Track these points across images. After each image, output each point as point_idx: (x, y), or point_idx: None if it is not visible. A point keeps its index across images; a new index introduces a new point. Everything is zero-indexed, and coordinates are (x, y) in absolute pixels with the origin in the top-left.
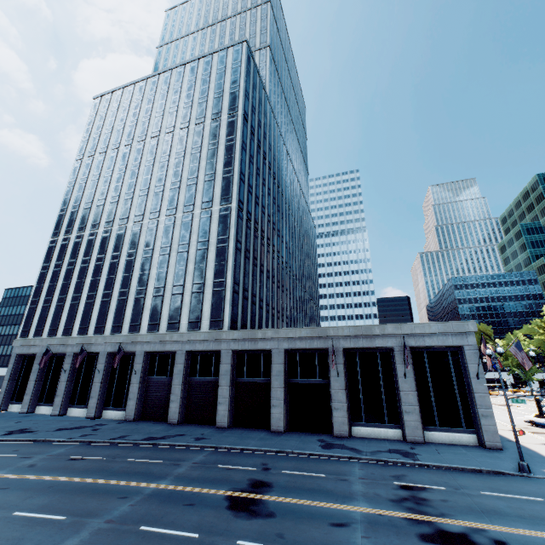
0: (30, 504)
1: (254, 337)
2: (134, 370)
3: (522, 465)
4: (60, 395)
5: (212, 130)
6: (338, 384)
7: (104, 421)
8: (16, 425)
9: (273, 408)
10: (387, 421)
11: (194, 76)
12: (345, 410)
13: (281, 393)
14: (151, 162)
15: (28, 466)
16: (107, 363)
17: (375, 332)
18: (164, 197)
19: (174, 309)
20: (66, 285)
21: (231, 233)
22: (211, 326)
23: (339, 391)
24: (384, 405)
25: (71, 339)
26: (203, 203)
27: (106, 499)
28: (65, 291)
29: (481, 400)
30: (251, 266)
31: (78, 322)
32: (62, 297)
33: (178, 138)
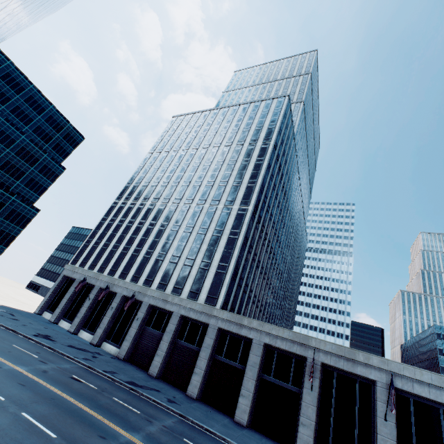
0: (35, 409)
1: (240, 322)
2: (137, 316)
3: None
4: (79, 317)
5: (248, 151)
6: (310, 398)
7: (102, 352)
8: (44, 330)
9: (241, 397)
10: None
11: (244, 113)
12: (312, 430)
13: (252, 385)
14: (197, 164)
15: (42, 370)
16: (120, 303)
17: (359, 358)
18: (199, 190)
19: (181, 277)
20: (113, 235)
21: (242, 229)
22: (207, 300)
23: (309, 406)
24: (355, 442)
25: (102, 276)
26: (226, 201)
27: (89, 432)
28: (110, 239)
29: None
30: (250, 260)
31: (111, 264)
32: (107, 243)
33: (221, 151)
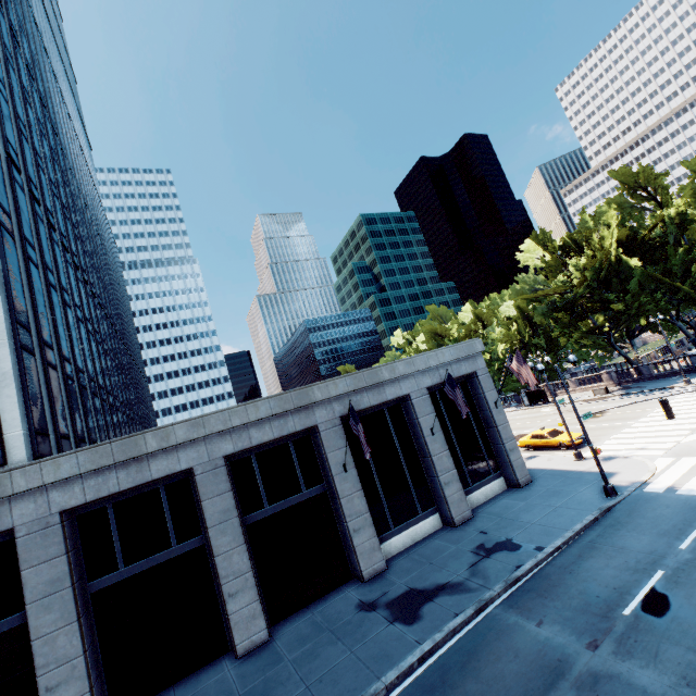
0: None
1: (134, 455)
2: None
3: (611, 488)
4: None
5: None
6: (350, 484)
7: None
8: None
9: (232, 601)
10: (421, 510)
11: None
12: (371, 525)
13: (243, 558)
14: None
15: None
16: None
17: (384, 377)
18: None
19: None
20: None
21: None
22: None
23: (354, 496)
24: (412, 488)
25: None
26: None
27: None
28: None
29: (505, 433)
30: (44, 288)
31: None
32: None
33: None
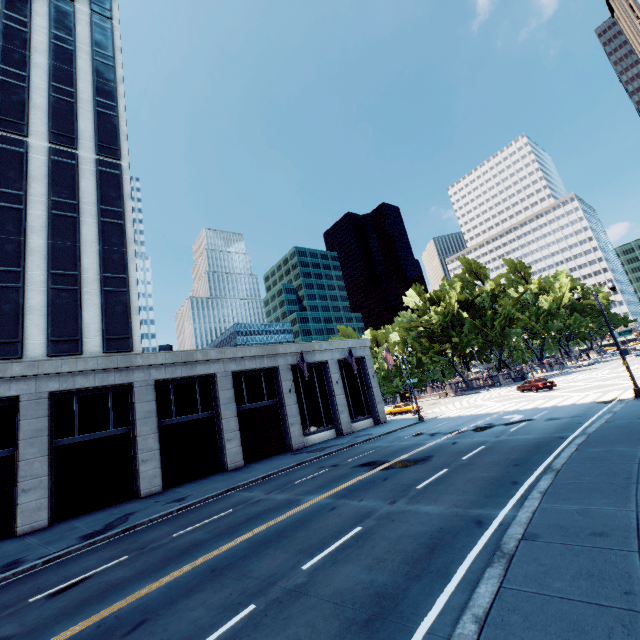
0: (279, 566)
1: (191, 360)
2: None
3: (421, 416)
4: None
5: (57, 12)
6: (292, 400)
7: None
8: None
9: (228, 443)
10: (326, 425)
11: None
12: (300, 423)
13: (236, 423)
14: None
15: None
16: None
17: (316, 348)
18: None
19: (0, 316)
20: None
21: (127, 207)
22: (109, 347)
23: (293, 406)
24: (322, 412)
25: None
26: (54, 134)
27: (326, 517)
28: None
29: (376, 392)
30: None
31: None
32: None
33: None
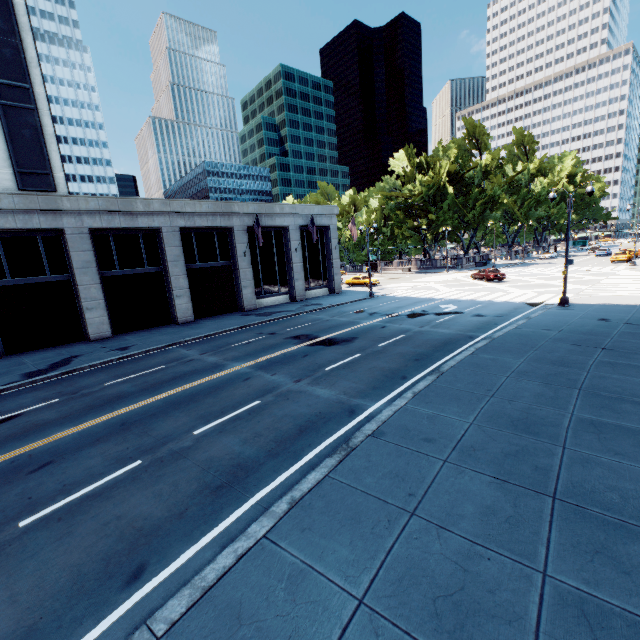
0: (177, 428)
1: (130, 210)
2: None
3: (372, 293)
4: None
5: None
6: (246, 264)
7: None
8: None
9: (178, 299)
10: (280, 291)
11: None
12: (253, 287)
13: (185, 281)
14: None
15: None
16: None
17: (277, 211)
18: None
19: None
20: None
21: None
22: (25, 183)
23: (247, 270)
24: (278, 278)
25: None
26: None
27: (237, 387)
28: None
29: (336, 264)
30: None
31: None
32: None
33: None
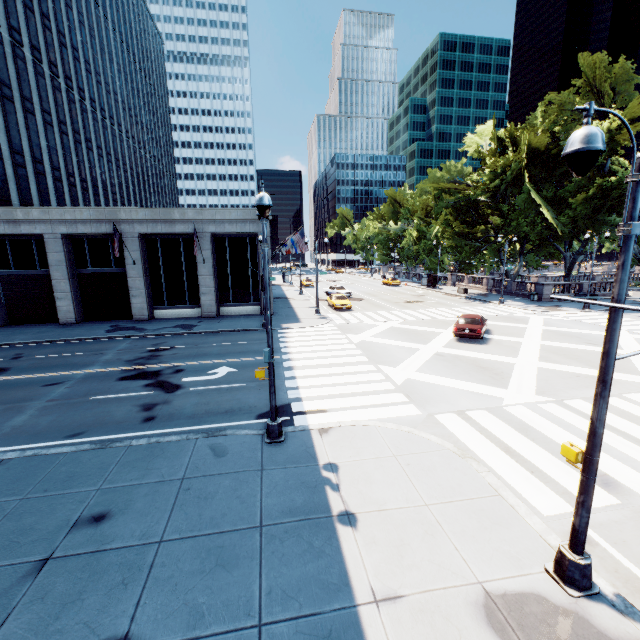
0: None
1: (11, 218)
2: None
3: (264, 323)
4: None
5: None
6: (135, 272)
7: None
8: None
9: (59, 301)
10: (189, 303)
11: None
12: (144, 297)
13: (66, 285)
14: None
15: None
16: None
17: (175, 217)
18: None
19: None
20: None
21: None
22: None
23: (137, 279)
24: (186, 289)
25: None
26: None
27: None
28: None
29: None
30: None
31: None
32: None
33: None
